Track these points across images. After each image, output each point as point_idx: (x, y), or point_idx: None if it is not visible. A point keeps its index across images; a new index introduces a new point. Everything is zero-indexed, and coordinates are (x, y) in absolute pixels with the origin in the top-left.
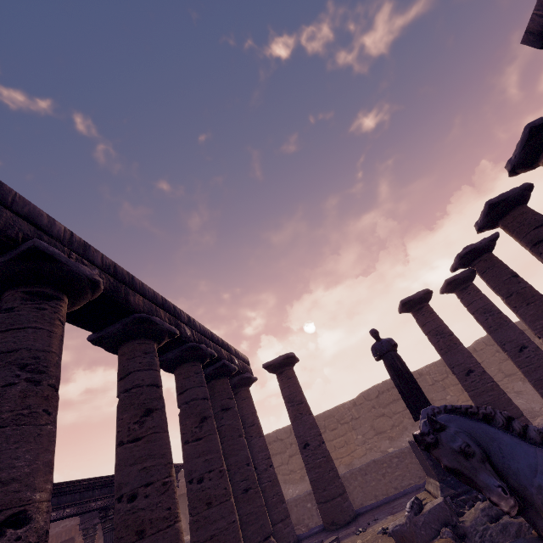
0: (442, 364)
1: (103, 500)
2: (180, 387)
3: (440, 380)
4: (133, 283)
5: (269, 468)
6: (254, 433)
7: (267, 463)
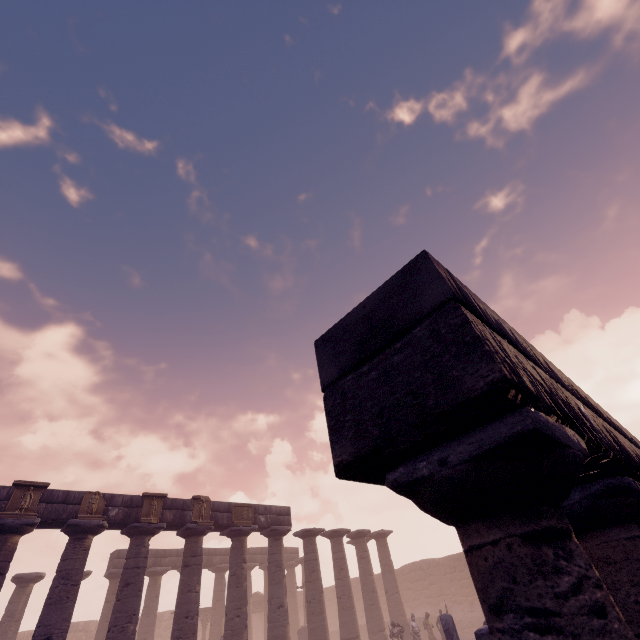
0: (452, 559)
1: None
2: None
3: (449, 573)
4: (216, 552)
5: (293, 615)
6: (290, 595)
7: (293, 613)
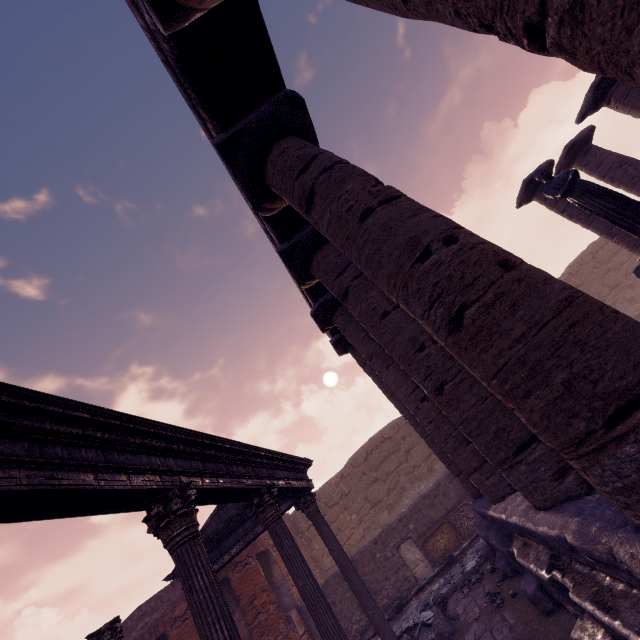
0: None
1: (251, 480)
2: (335, 267)
3: None
4: None
5: None
6: None
7: None
